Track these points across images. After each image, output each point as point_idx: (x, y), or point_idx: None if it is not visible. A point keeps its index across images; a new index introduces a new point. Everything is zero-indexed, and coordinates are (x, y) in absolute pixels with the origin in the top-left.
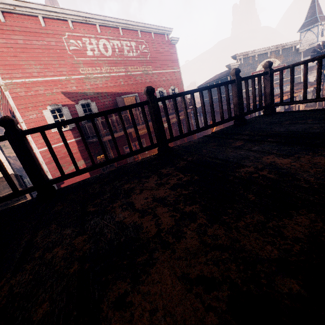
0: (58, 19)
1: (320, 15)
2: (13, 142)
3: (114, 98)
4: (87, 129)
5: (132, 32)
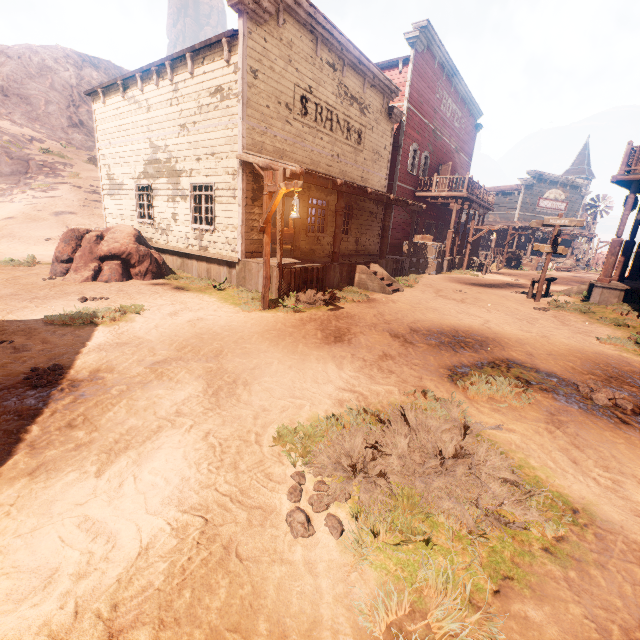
0: (441, 65)
1: (588, 167)
2: (638, 155)
3: (437, 163)
4: (431, 182)
5: (463, 102)
